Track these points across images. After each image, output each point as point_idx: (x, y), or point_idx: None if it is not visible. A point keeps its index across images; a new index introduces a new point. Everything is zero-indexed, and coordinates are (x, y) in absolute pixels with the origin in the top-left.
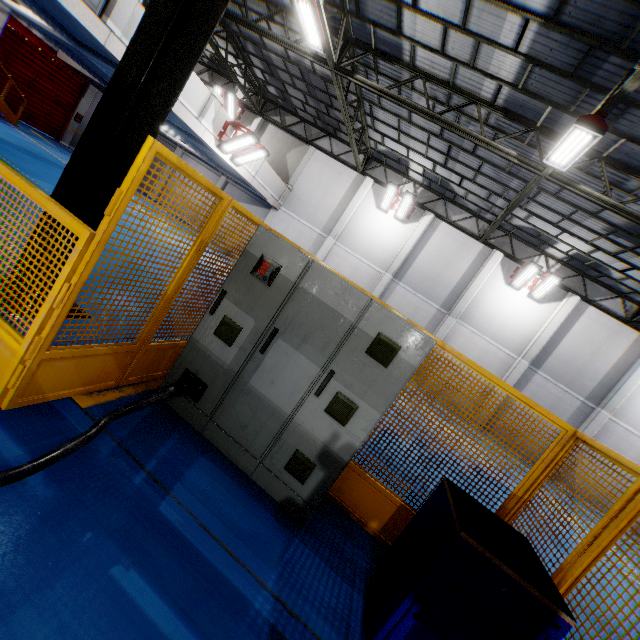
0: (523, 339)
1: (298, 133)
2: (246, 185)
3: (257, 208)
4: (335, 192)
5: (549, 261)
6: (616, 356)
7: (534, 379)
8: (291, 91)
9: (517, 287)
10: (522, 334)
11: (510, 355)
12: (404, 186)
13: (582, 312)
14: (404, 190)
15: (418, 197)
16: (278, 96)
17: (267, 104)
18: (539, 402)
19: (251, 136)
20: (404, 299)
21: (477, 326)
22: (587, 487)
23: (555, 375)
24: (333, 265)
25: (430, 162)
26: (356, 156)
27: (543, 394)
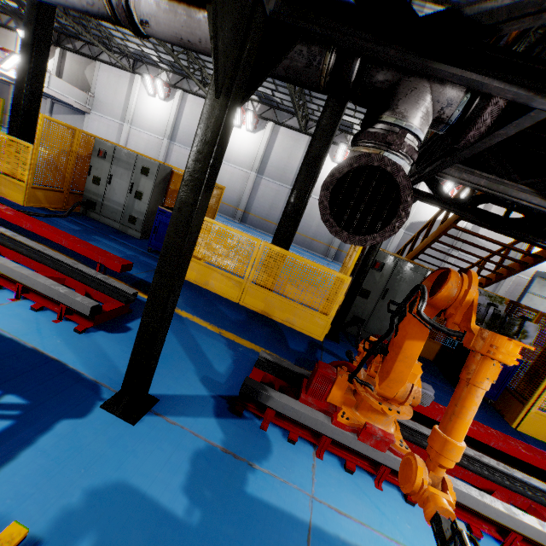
0: (251, 159)
1: (86, 54)
2: (54, 98)
3: (78, 116)
4: (121, 91)
5: (254, 104)
6: (301, 155)
7: (262, 183)
8: (61, 21)
9: (238, 126)
10: (249, 156)
11: (246, 172)
12: (161, 75)
13: (278, 132)
14: (162, 78)
15: (171, 81)
16: (61, 28)
17: (61, 36)
18: (268, 196)
19: (16, 55)
20: (180, 153)
21: (224, 159)
22: (302, 239)
23: (272, 177)
24: (134, 143)
25: (153, 51)
26: (116, 59)
27: (269, 191)
